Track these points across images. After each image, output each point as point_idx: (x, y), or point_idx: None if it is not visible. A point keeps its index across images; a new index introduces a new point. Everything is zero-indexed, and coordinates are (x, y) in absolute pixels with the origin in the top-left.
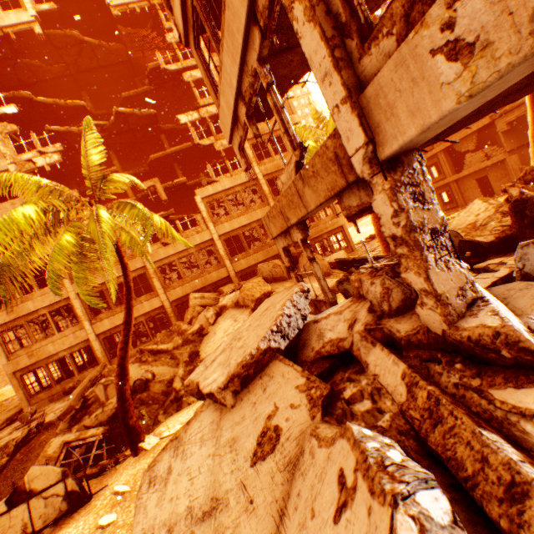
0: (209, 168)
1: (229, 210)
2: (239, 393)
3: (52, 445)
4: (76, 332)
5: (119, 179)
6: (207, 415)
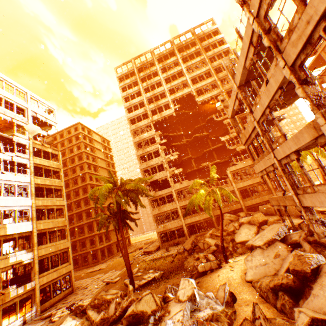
0: (233, 158)
1: (242, 177)
2: (267, 247)
3: (200, 254)
4: (178, 221)
5: (214, 177)
6: (258, 250)
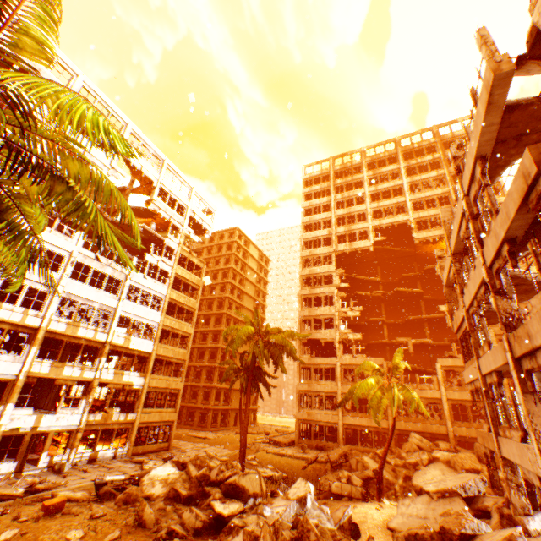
0: (453, 345)
1: (462, 382)
2: (439, 498)
3: (344, 472)
4: (333, 414)
5: (400, 366)
6: (424, 497)
